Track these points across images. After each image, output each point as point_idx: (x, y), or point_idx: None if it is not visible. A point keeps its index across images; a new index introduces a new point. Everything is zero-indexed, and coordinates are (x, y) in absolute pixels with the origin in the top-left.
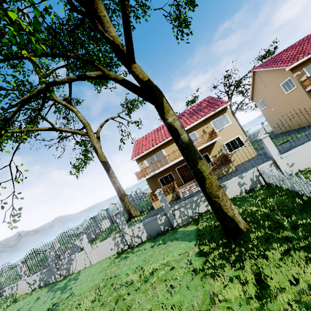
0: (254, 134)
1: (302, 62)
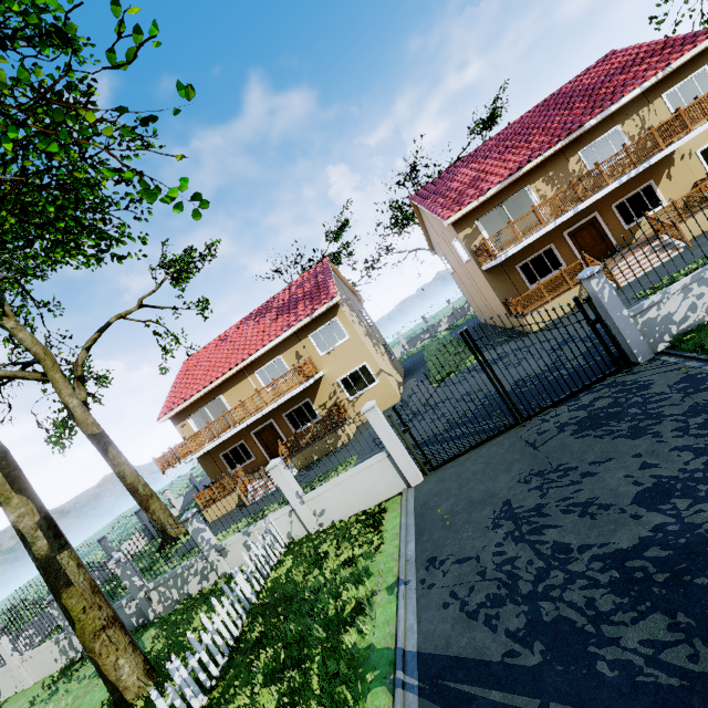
0: (462, 307)
1: (472, 208)
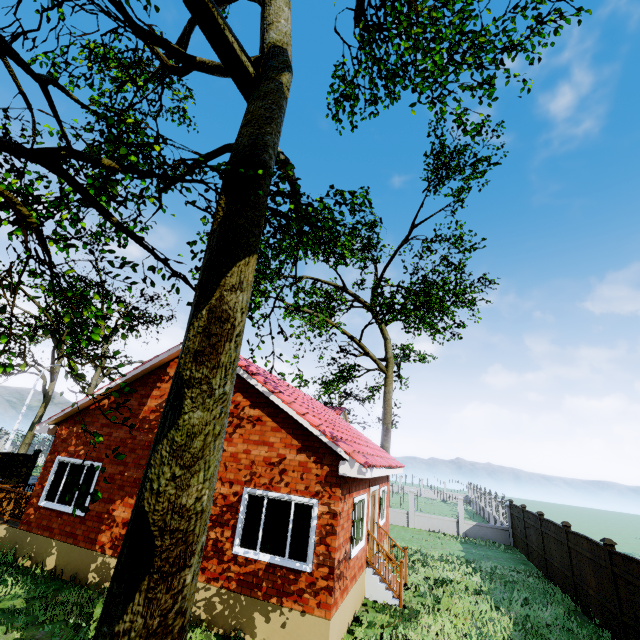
0: None
1: None
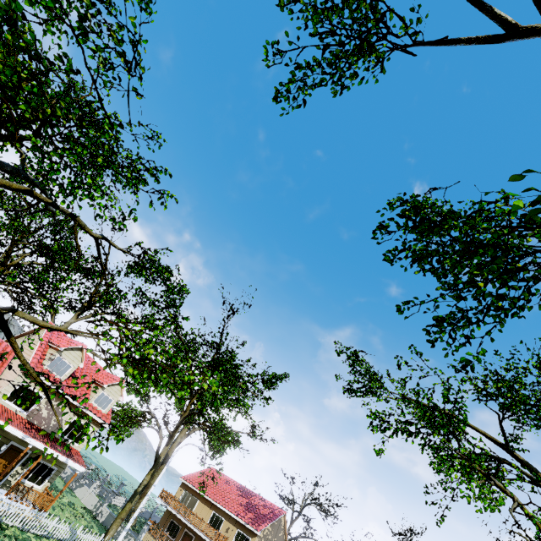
0: None
1: None
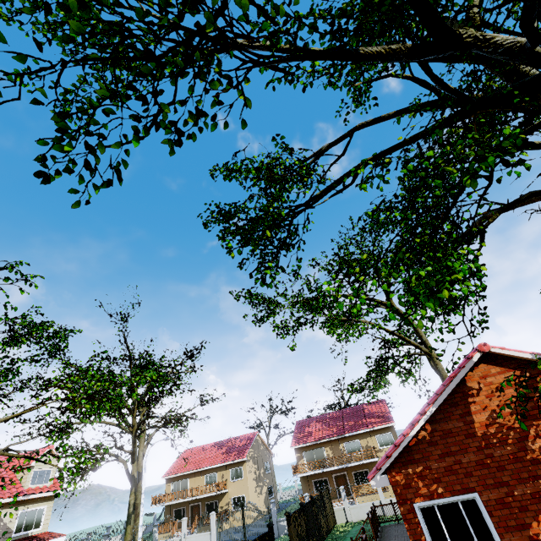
0: None
1: (303, 446)
